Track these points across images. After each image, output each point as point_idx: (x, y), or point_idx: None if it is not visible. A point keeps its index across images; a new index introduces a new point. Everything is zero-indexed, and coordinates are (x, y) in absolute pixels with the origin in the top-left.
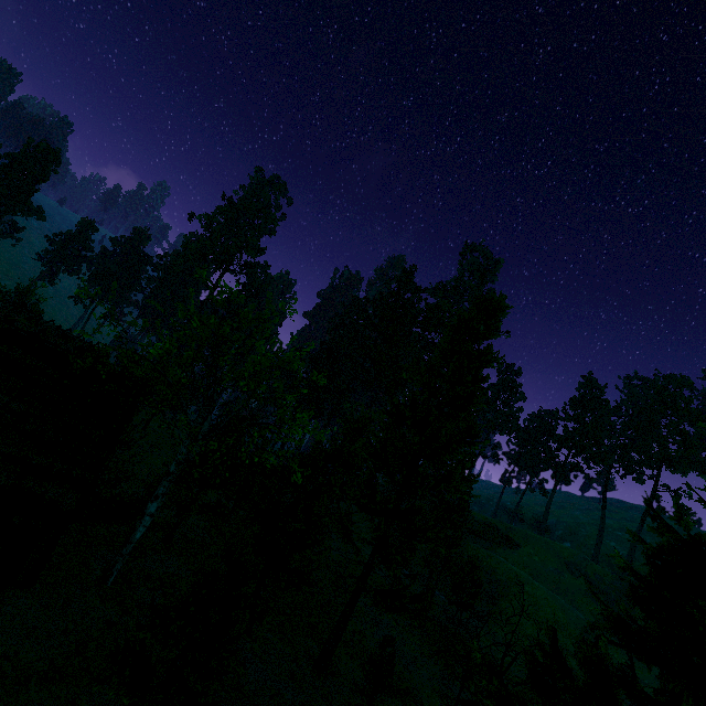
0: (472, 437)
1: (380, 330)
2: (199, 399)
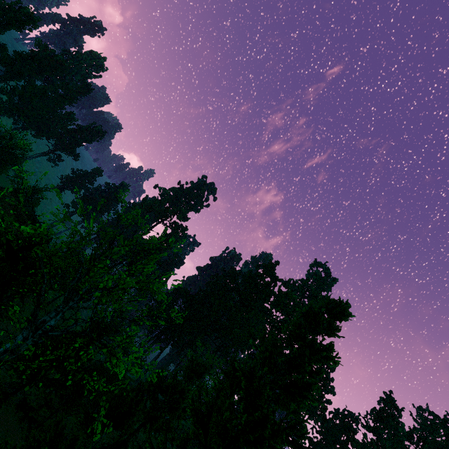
0: (298, 435)
1: (242, 295)
2: (66, 295)
